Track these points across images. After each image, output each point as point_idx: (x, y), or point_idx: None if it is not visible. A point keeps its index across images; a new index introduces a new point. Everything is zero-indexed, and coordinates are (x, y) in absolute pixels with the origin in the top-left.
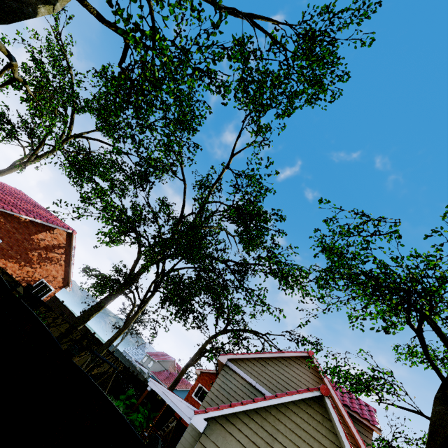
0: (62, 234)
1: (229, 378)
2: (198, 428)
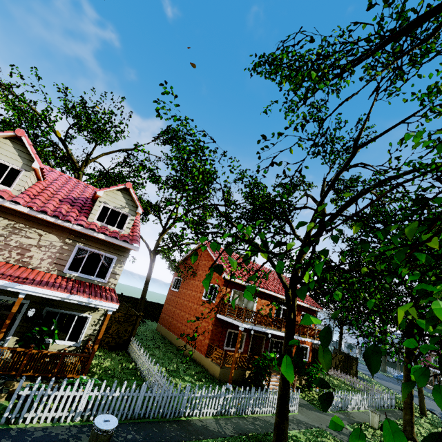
0: None
1: None
2: None
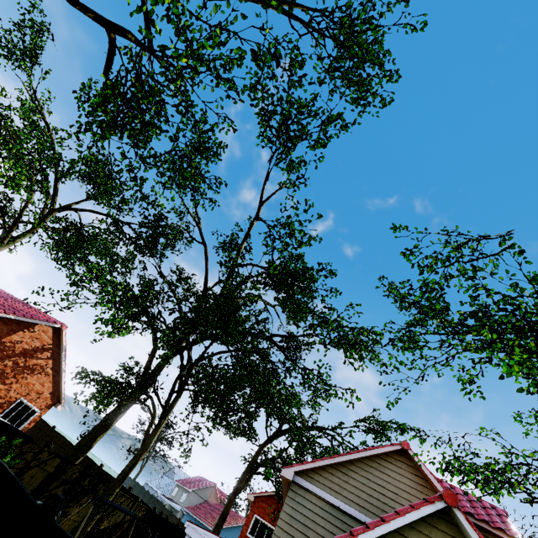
0: (47, 332)
1: (301, 501)
2: None
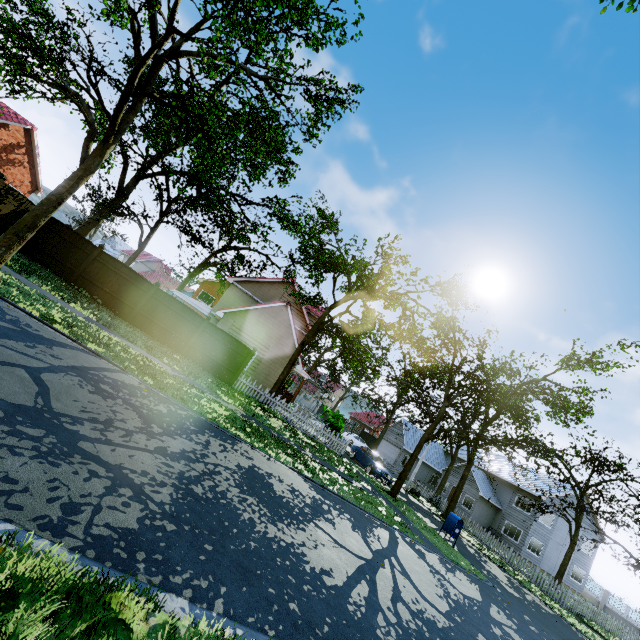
0: (19, 131)
1: (235, 292)
2: (220, 316)
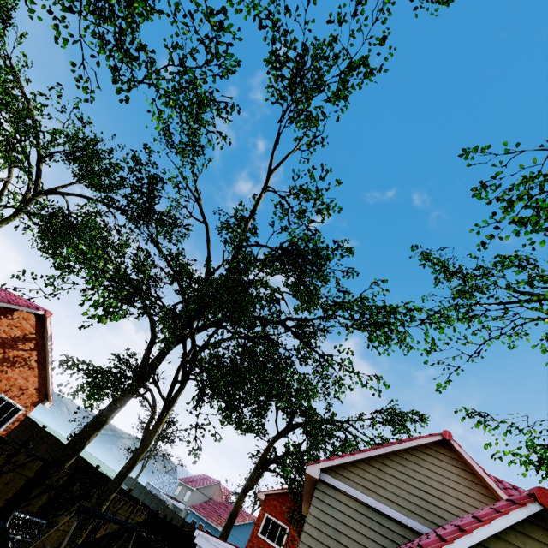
0: (28, 319)
1: (331, 502)
2: None
